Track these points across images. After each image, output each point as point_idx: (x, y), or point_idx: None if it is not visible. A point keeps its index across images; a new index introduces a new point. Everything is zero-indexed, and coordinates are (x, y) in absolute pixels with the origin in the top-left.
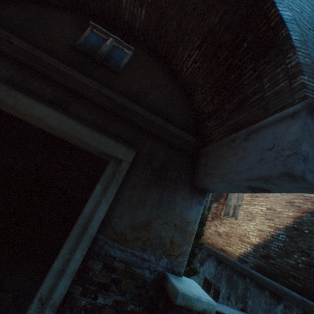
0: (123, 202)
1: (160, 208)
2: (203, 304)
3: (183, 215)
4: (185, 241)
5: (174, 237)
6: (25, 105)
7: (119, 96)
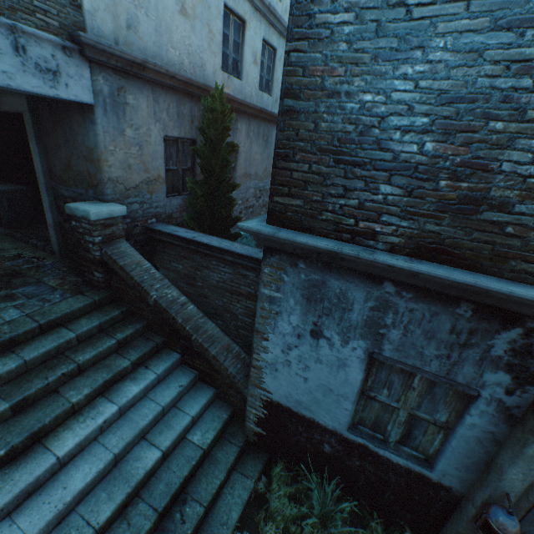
0: (50, 151)
1: (70, 145)
2: (81, 213)
3: (87, 144)
4: (97, 170)
5: (89, 169)
6: None
7: None
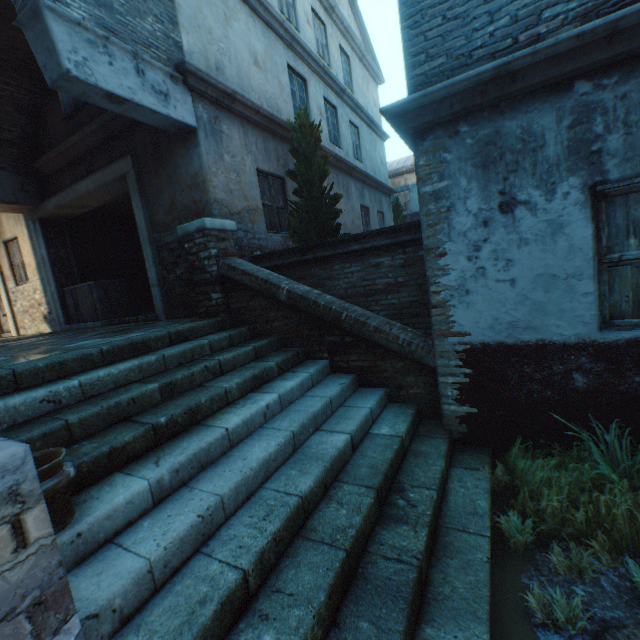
0: (153, 202)
1: (173, 184)
2: (195, 225)
3: (191, 172)
4: (203, 193)
5: (194, 197)
6: (80, 190)
7: (92, 124)
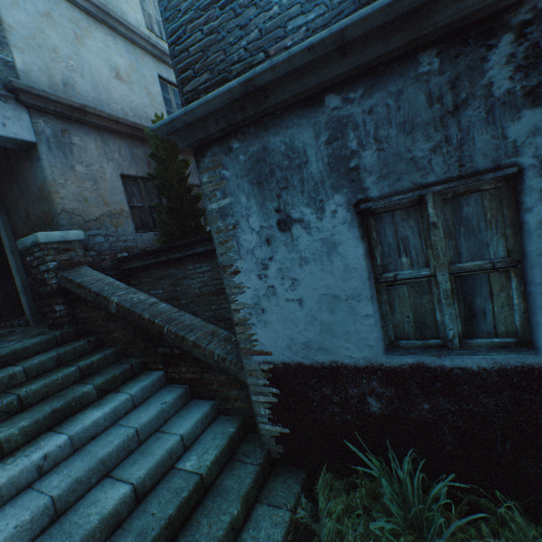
0: (12, 213)
1: (26, 195)
2: (31, 240)
3: (38, 185)
4: (50, 205)
5: (43, 209)
6: None
7: None
